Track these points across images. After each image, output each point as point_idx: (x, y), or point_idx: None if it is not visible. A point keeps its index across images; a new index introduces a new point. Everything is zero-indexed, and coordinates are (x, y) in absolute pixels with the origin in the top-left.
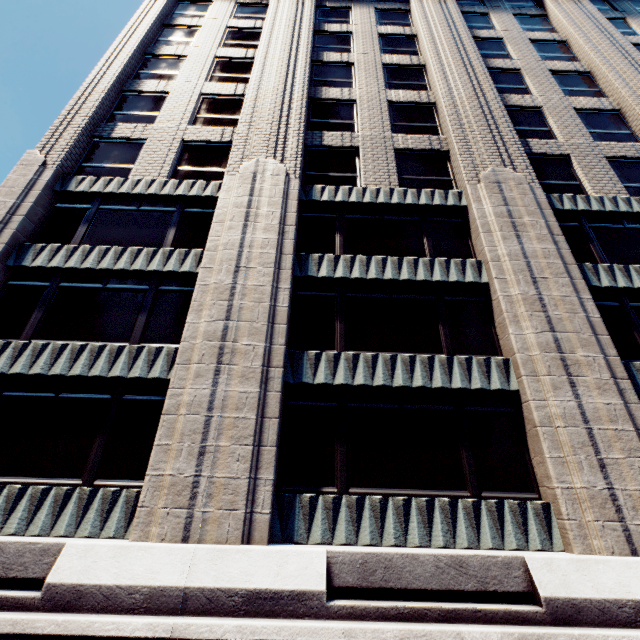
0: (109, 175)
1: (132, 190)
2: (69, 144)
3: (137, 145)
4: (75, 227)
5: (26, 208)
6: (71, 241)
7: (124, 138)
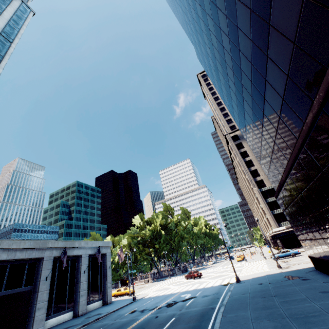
0: (263, 186)
1: (270, 188)
2: (256, 185)
3: (261, 180)
4: (267, 195)
5: (261, 196)
6: (268, 197)
7: (259, 180)
